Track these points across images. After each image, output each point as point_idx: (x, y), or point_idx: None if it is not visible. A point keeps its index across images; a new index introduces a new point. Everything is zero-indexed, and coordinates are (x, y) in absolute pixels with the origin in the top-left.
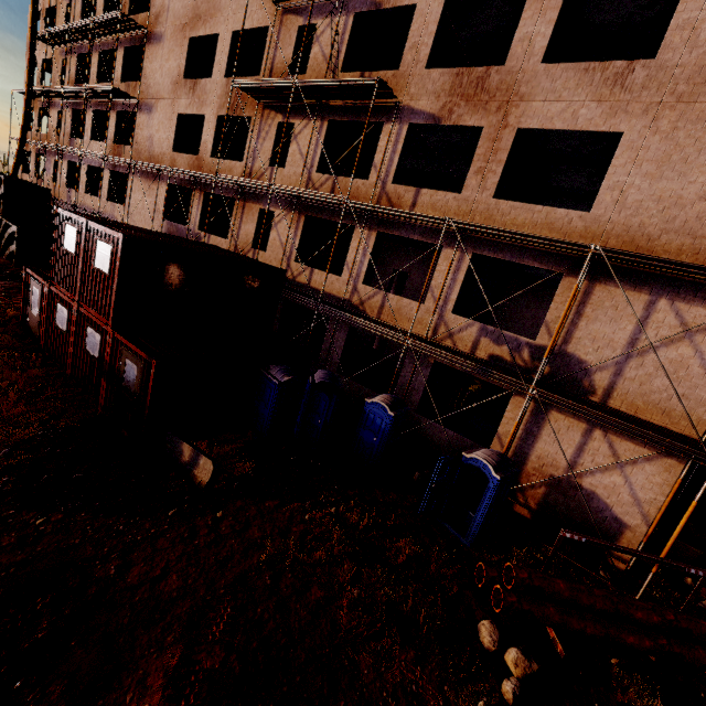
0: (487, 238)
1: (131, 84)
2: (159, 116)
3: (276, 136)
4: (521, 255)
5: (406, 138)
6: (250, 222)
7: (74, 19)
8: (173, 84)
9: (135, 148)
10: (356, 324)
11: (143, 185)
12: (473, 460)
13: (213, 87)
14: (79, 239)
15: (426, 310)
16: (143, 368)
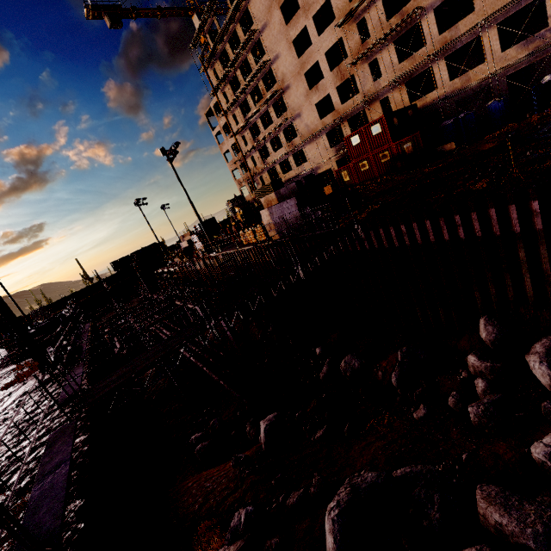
0: (498, 14)
1: (284, 115)
2: (305, 114)
3: (370, 70)
4: (519, 5)
5: (434, 16)
6: (378, 110)
7: (240, 117)
8: (305, 96)
9: (300, 136)
10: (462, 91)
11: (313, 145)
12: (546, 79)
13: (327, 80)
14: (360, 136)
15: (488, 63)
16: (413, 140)
